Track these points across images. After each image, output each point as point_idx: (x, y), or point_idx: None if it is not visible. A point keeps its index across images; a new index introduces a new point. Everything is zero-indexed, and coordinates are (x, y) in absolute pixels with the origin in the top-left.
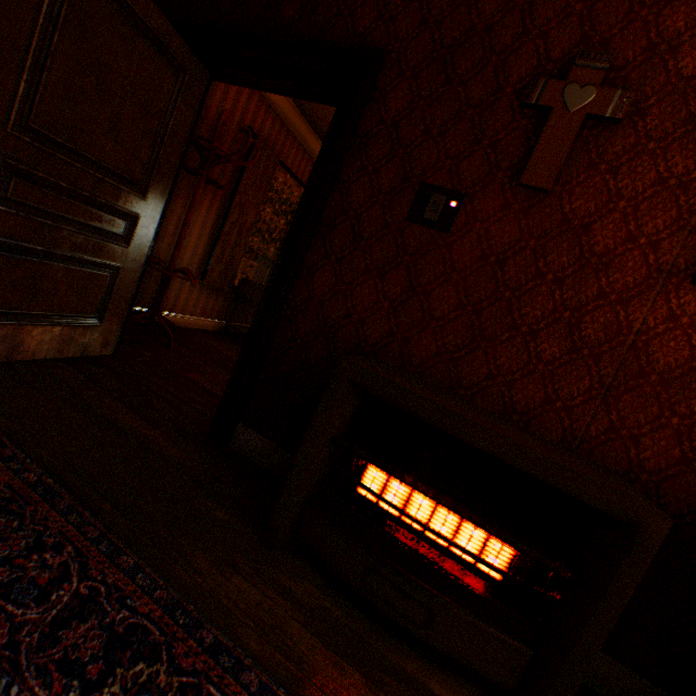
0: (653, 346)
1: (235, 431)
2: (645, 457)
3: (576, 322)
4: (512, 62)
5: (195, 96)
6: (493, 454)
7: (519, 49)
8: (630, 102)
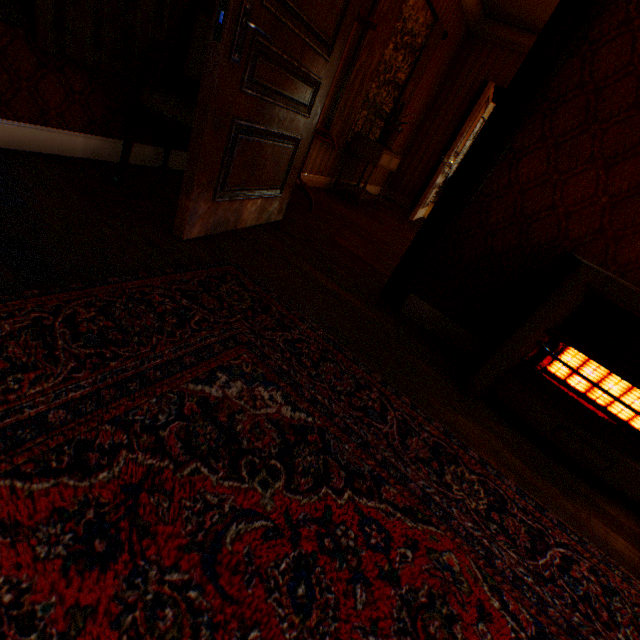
0: None
1: (405, 300)
2: None
3: None
4: None
5: None
6: None
7: None
8: None
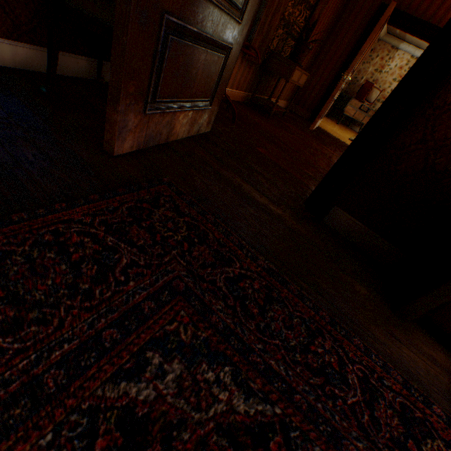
0: None
1: (329, 211)
2: None
3: None
4: None
5: None
6: None
7: None
8: None
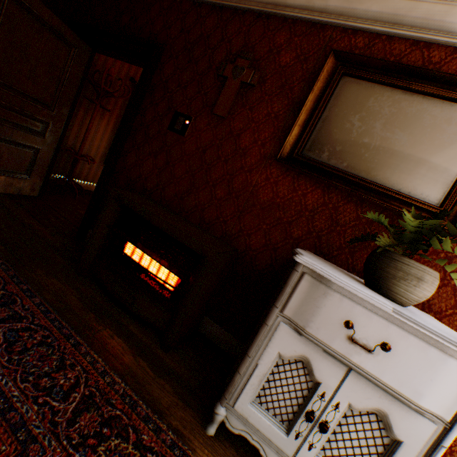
0: (259, 192)
1: (88, 233)
2: (252, 243)
3: (232, 181)
4: (217, 54)
5: (83, 60)
6: (162, 229)
7: (220, 47)
8: (260, 77)
